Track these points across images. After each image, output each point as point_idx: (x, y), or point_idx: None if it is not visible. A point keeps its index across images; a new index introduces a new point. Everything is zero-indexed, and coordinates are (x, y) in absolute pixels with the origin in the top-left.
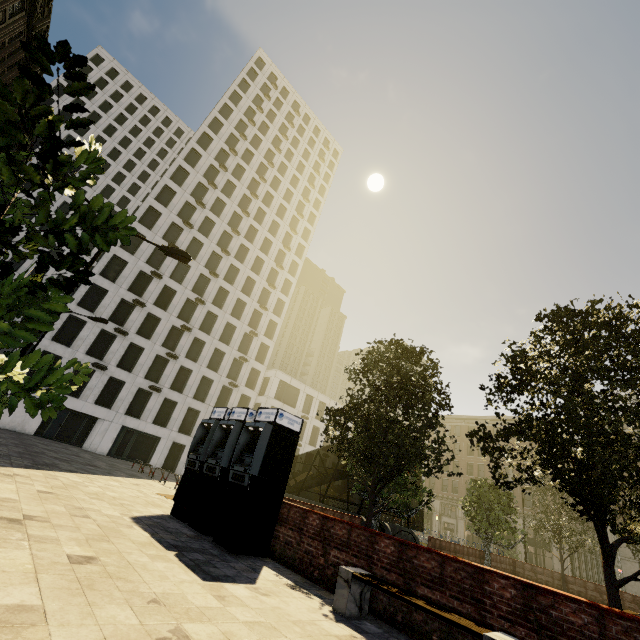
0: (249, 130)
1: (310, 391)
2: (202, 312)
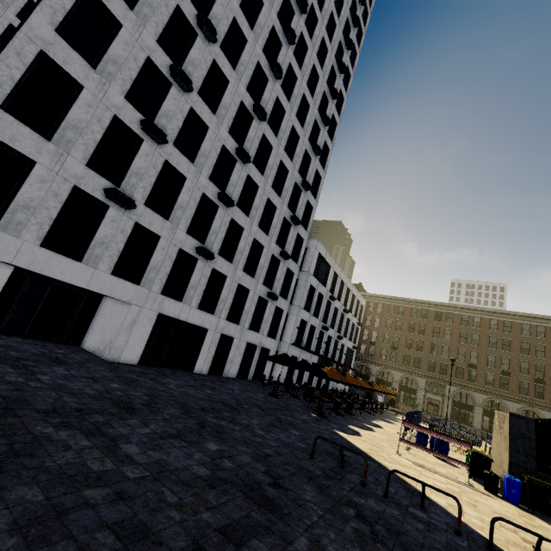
0: None
1: (337, 268)
2: (257, 134)
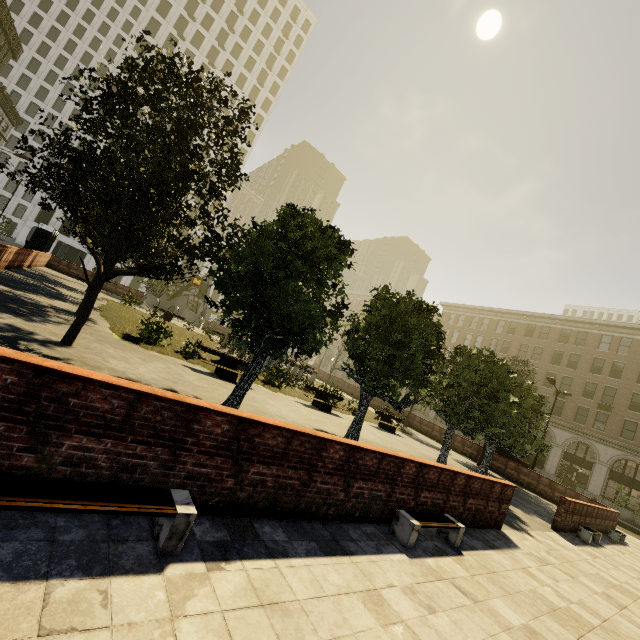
0: (200, 9)
1: None
2: None
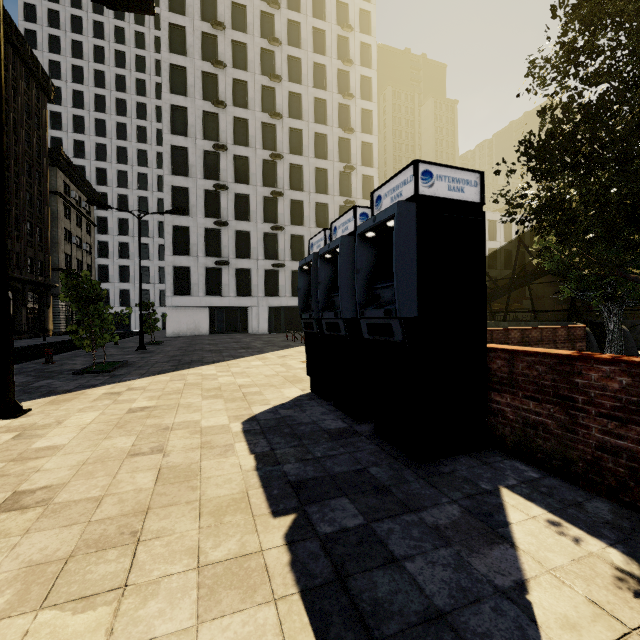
0: None
1: None
2: (284, 169)
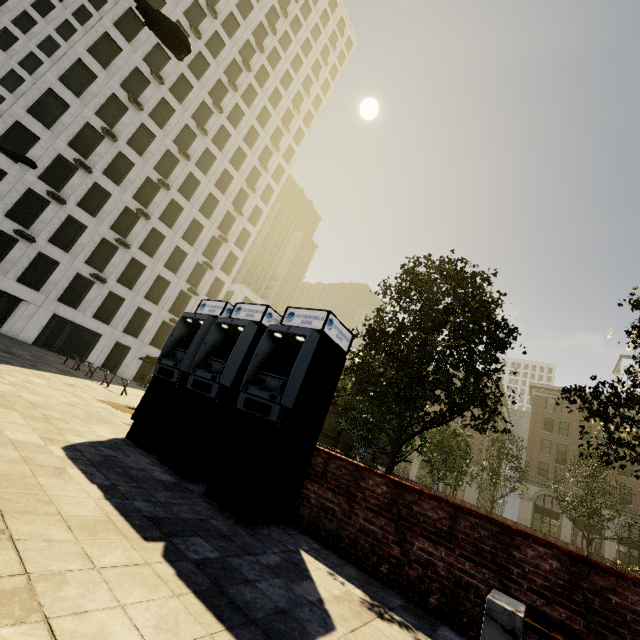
0: None
1: None
2: (165, 199)
